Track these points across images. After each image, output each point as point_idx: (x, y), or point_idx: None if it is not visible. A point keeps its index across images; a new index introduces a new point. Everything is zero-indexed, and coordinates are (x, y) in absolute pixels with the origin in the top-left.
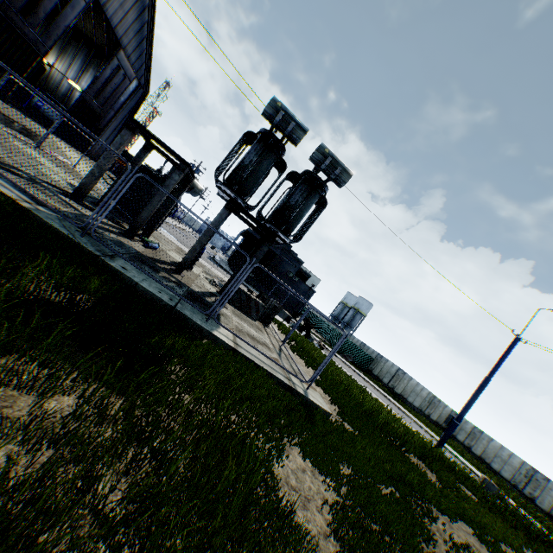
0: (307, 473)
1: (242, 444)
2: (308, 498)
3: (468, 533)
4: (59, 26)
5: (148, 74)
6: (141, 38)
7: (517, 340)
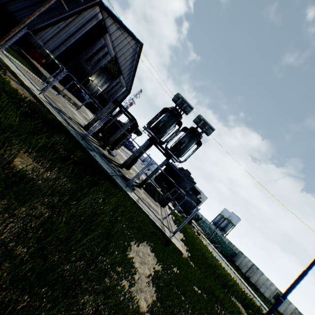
0: (150, 256)
1: (116, 219)
2: (145, 263)
3: None
4: (98, 65)
5: (131, 85)
6: (131, 71)
7: None
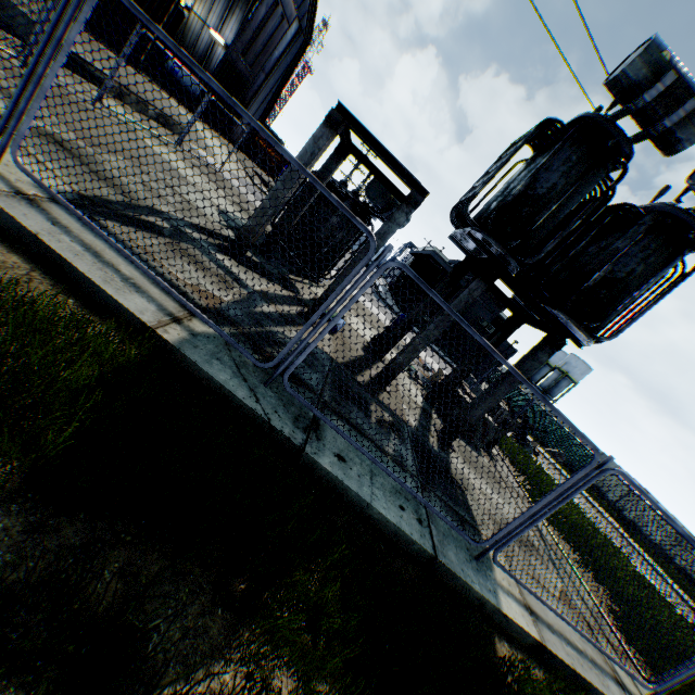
0: None
1: None
2: None
3: None
4: None
5: (312, 11)
6: None
7: None
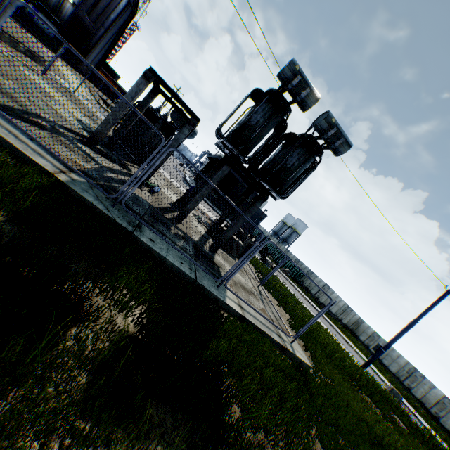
0: None
1: None
2: None
3: None
4: None
5: None
6: None
7: (447, 294)
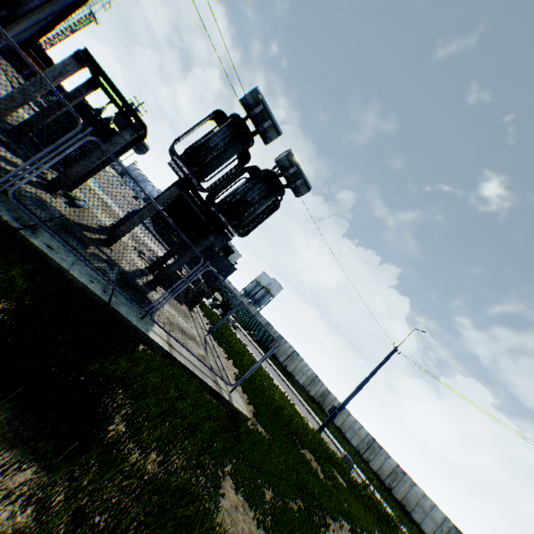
0: (239, 510)
1: (196, 512)
2: None
3: (346, 530)
4: None
5: None
6: None
7: (395, 351)
